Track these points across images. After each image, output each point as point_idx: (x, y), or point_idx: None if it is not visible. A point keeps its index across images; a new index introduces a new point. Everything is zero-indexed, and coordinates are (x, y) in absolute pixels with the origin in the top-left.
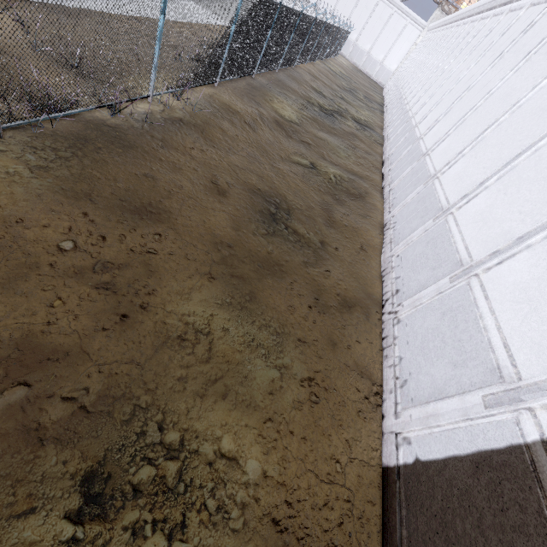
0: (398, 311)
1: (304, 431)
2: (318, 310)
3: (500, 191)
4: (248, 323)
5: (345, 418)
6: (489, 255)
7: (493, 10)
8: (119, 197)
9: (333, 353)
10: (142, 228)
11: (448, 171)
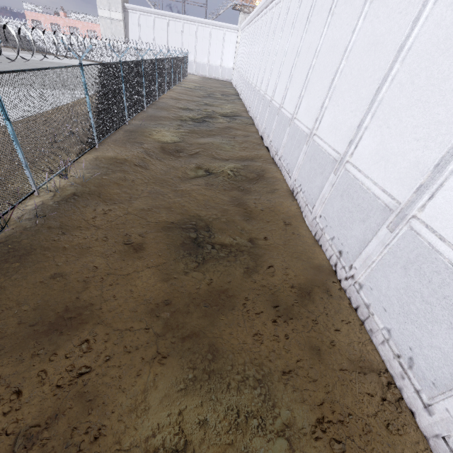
0: (354, 275)
1: None
2: (283, 319)
3: (382, 127)
4: (223, 392)
5: (380, 448)
6: (414, 193)
7: None
8: (27, 323)
9: (323, 364)
10: (64, 346)
11: (320, 125)
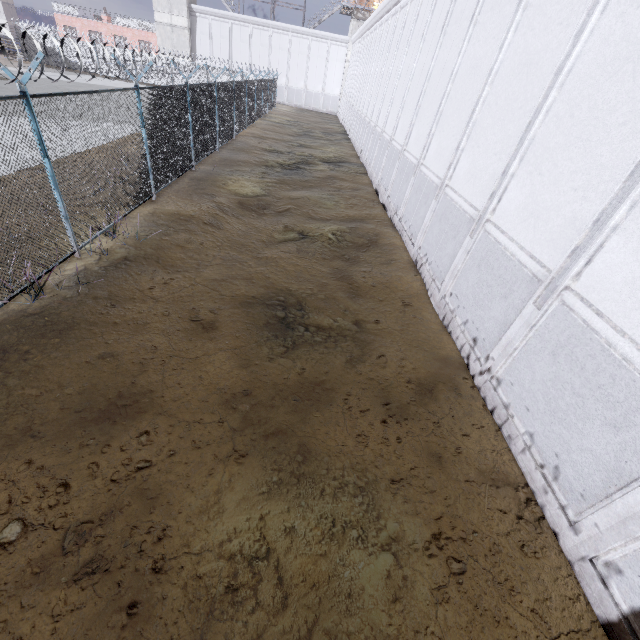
0: (491, 368)
1: (470, 636)
2: (395, 420)
3: (532, 174)
4: (316, 498)
5: (511, 571)
6: (568, 257)
7: None
8: (72, 409)
9: (444, 473)
10: (118, 437)
11: (454, 173)
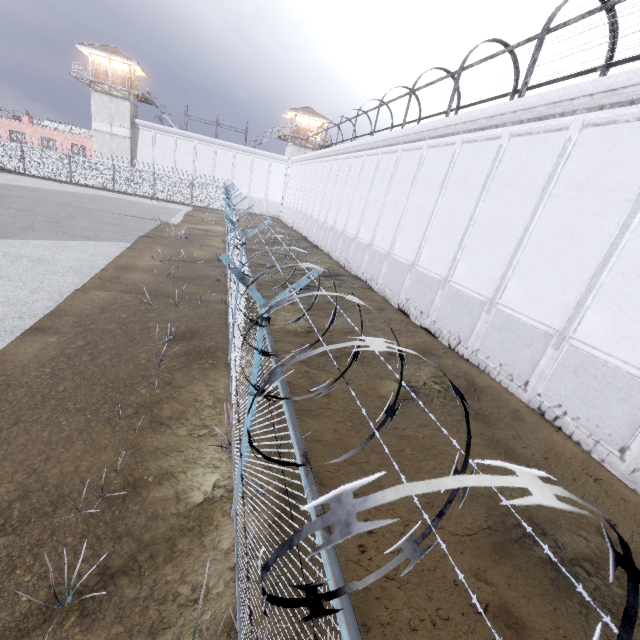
0: None
1: None
2: None
3: None
4: None
5: None
6: None
7: (397, 146)
8: None
9: None
10: None
11: (581, 328)
